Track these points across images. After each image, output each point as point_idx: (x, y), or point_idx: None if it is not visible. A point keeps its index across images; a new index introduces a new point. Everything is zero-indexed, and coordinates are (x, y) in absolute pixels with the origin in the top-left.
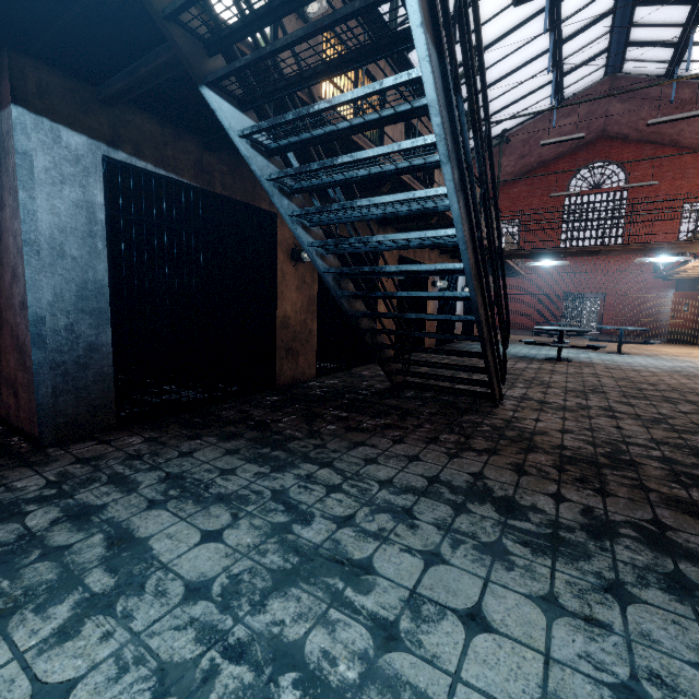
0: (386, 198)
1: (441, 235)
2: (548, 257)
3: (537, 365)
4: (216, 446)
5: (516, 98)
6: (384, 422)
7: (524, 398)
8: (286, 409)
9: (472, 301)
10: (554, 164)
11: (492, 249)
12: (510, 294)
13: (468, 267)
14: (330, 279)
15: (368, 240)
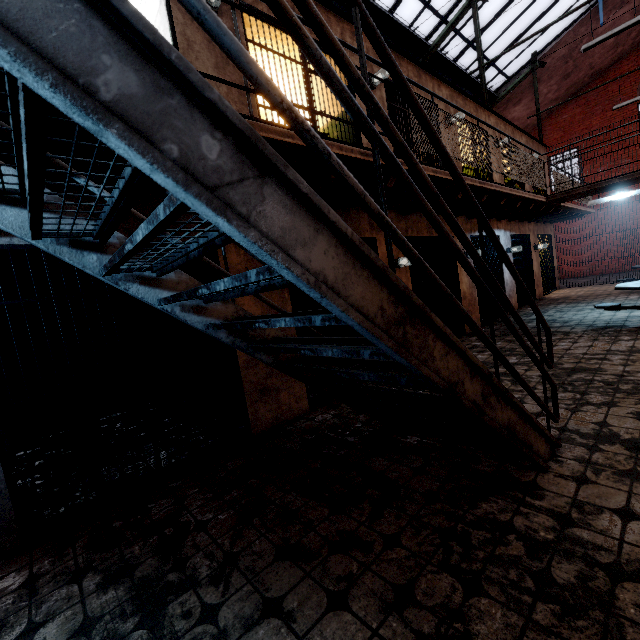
0: (139, 232)
1: (264, 277)
2: (622, 186)
3: (628, 343)
4: (82, 604)
5: (541, 12)
6: (344, 526)
7: (601, 435)
8: (233, 490)
9: (407, 367)
10: (613, 70)
11: (452, 245)
12: (579, 238)
13: (353, 322)
14: (222, 334)
15: (196, 294)
